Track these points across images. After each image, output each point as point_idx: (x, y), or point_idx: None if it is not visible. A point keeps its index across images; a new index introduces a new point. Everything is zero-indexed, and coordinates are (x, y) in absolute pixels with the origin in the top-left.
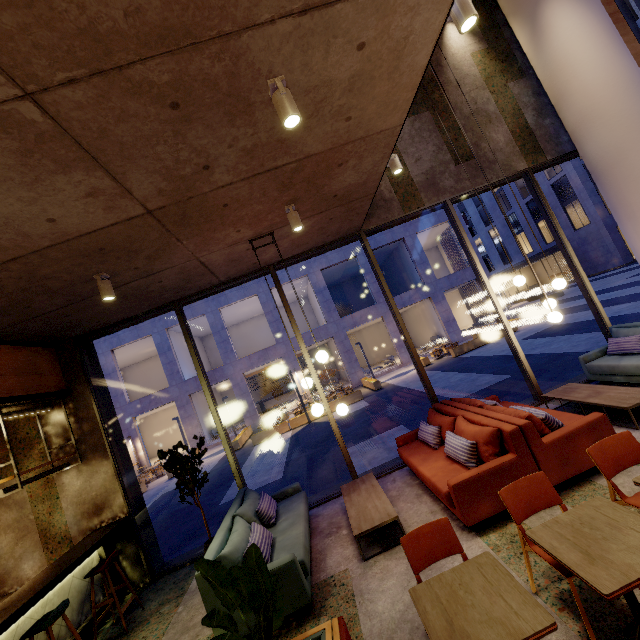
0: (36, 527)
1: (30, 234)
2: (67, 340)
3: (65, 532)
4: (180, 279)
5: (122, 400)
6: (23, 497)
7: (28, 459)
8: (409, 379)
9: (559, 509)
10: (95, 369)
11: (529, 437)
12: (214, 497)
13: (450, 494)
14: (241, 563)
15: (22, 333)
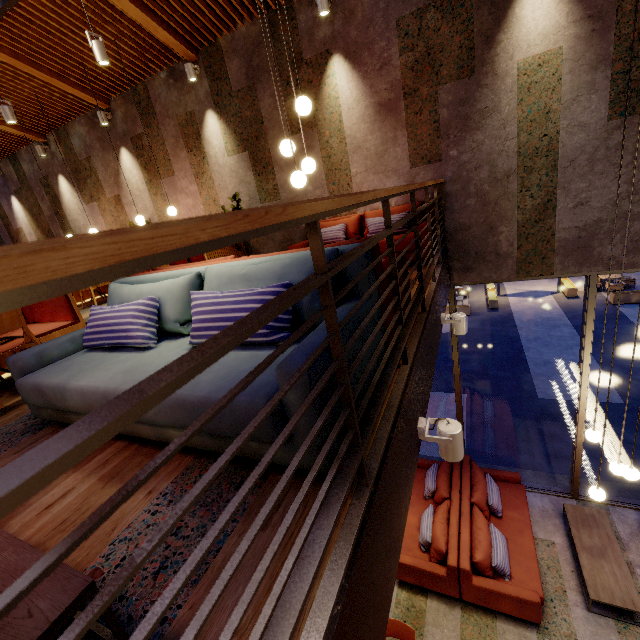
0: None
1: None
2: None
3: None
4: None
5: None
6: None
7: None
8: (531, 313)
9: (453, 616)
10: None
11: (462, 575)
12: None
13: None
14: None
15: None
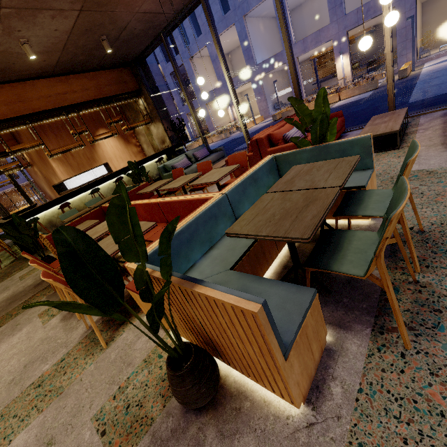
0: (150, 144)
1: (57, 36)
2: (131, 62)
3: (158, 148)
4: (145, 23)
5: (223, 80)
6: (144, 133)
7: (140, 119)
8: (440, 68)
9: None
10: (148, 77)
11: (259, 146)
12: (236, 146)
13: None
14: (171, 168)
15: (108, 64)
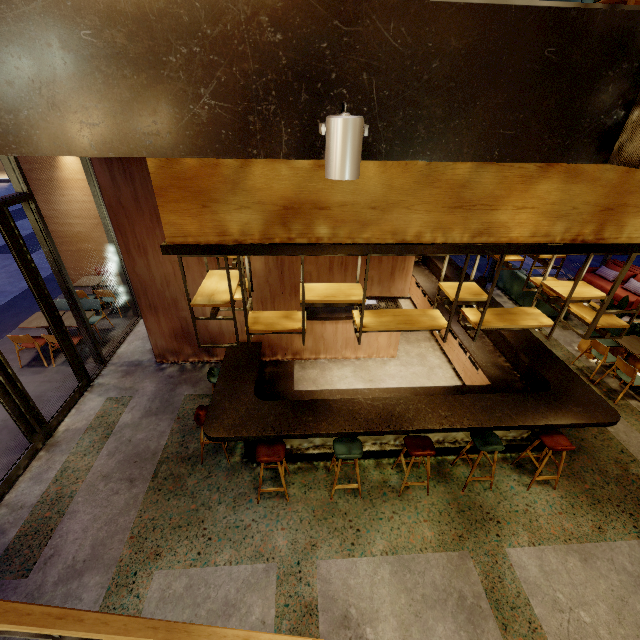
0: None
1: None
2: None
3: None
4: None
5: None
6: None
7: None
8: None
9: None
10: None
11: None
12: None
13: (633, 303)
14: None
15: None
